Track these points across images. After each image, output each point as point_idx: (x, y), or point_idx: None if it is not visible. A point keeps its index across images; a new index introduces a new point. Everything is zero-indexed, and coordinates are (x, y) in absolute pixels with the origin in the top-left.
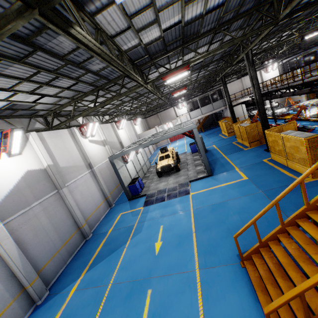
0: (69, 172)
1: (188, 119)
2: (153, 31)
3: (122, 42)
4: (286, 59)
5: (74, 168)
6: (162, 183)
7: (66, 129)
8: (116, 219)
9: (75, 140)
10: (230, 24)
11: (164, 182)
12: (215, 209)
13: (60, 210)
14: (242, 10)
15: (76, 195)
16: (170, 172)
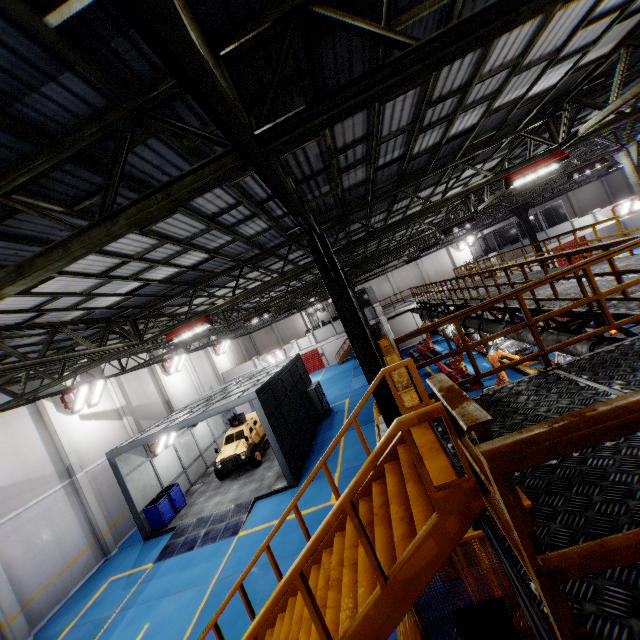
0: (10, 496)
1: (311, 342)
2: (105, 298)
3: (54, 318)
4: (488, 229)
5: (25, 486)
6: (216, 498)
7: (27, 406)
8: (94, 594)
9: (44, 424)
10: (270, 254)
11: (220, 494)
12: (245, 584)
13: None
14: (271, 244)
15: (13, 547)
16: (246, 466)
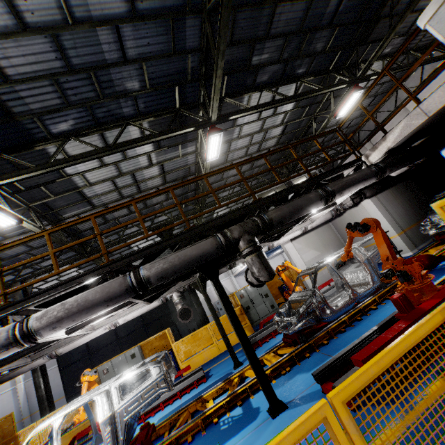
0: None
1: None
2: None
3: None
4: None
5: None
6: None
7: None
8: None
9: None
10: None
11: None
12: None
13: (58, 378)
14: None
15: None
16: None
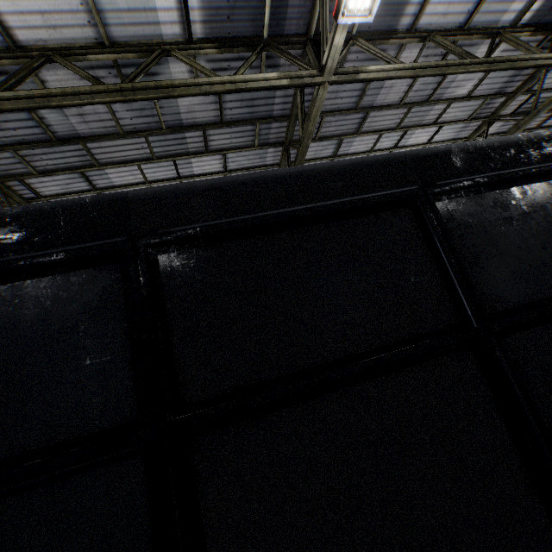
0: None
1: None
2: None
3: None
4: None
5: None
6: None
7: None
8: None
9: None
10: None
11: None
12: None
13: None
14: None
15: None
16: None
